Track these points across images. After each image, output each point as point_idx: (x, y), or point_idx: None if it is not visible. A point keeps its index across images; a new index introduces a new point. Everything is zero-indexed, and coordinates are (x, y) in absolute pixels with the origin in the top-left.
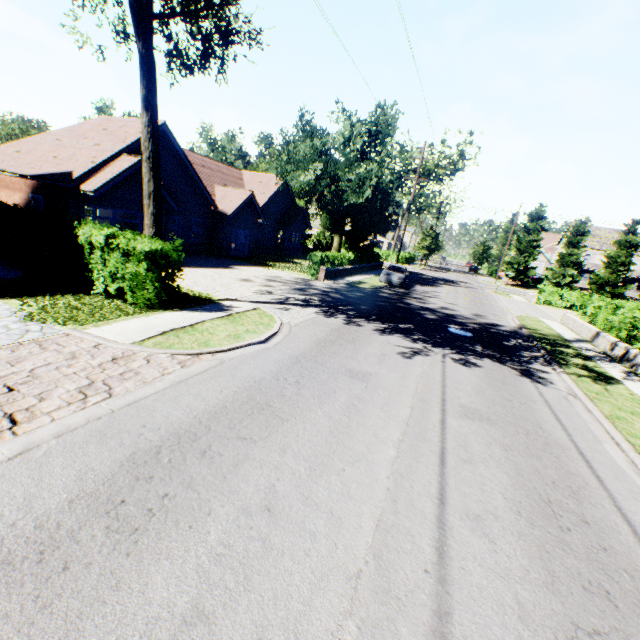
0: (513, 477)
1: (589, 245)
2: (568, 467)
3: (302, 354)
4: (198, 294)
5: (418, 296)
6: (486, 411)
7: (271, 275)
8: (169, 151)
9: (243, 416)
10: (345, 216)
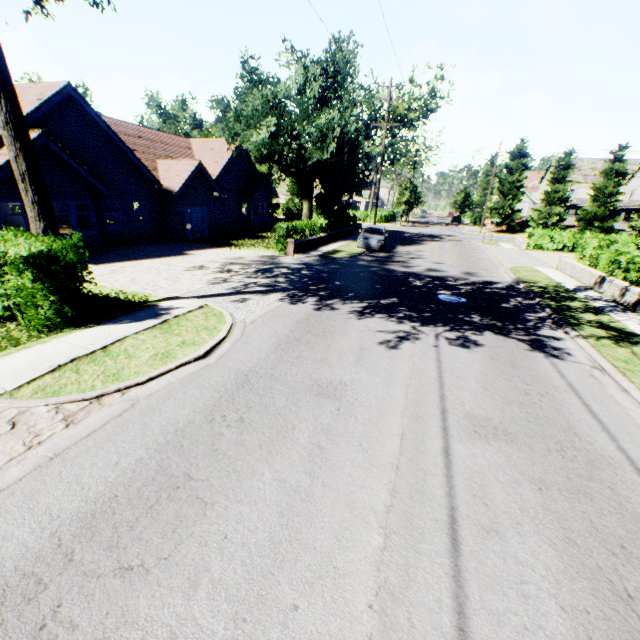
0: (563, 550)
1: (573, 179)
2: (632, 505)
3: (255, 367)
4: (131, 296)
5: (401, 259)
6: (501, 419)
7: (232, 257)
8: (84, 121)
9: (140, 512)
10: (312, 178)
